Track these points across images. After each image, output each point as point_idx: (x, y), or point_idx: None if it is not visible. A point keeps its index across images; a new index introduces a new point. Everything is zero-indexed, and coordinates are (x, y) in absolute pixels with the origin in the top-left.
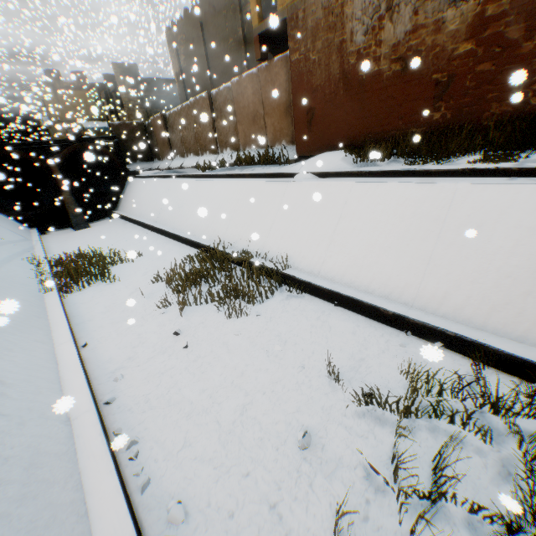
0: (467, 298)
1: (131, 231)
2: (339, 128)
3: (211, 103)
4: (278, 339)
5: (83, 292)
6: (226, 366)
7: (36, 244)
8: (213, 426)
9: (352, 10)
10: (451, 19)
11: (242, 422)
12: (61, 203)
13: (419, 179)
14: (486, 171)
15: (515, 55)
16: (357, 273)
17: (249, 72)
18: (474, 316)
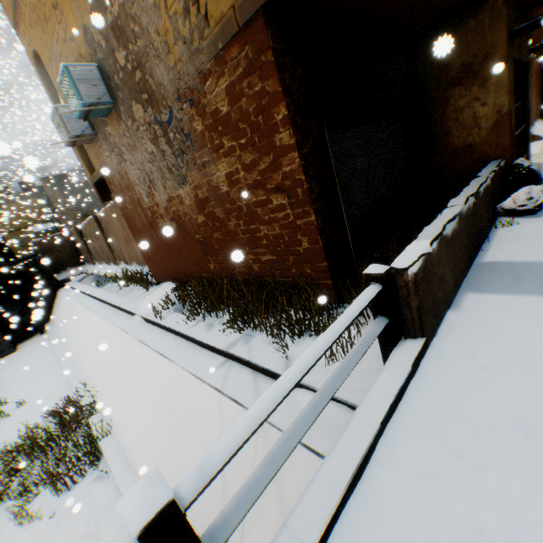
0: None
1: (45, 356)
2: (167, 264)
3: (100, 223)
4: None
5: None
6: None
7: None
8: None
9: (132, 177)
10: (184, 195)
11: None
12: None
13: (180, 349)
14: (214, 348)
15: (229, 230)
16: (137, 456)
17: (109, 205)
18: None
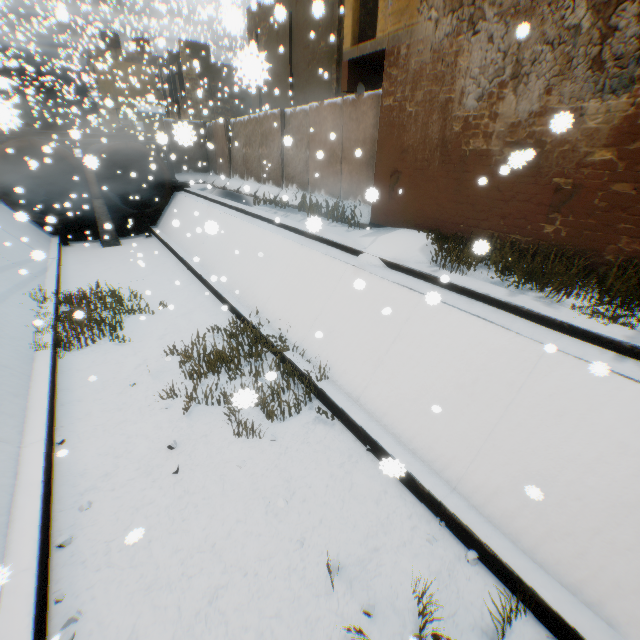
0: (522, 506)
1: (164, 263)
2: (426, 205)
3: (283, 124)
4: (286, 486)
5: (84, 352)
6: (214, 515)
7: (51, 265)
8: (171, 613)
9: (468, 63)
10: (593, 112)
11: (207, 615)
12: (92, 210)
13: (503, 317)
14: (589, 334)
15: None
16: (401, 418)
17: (333, 101)
18: (524, 534)
